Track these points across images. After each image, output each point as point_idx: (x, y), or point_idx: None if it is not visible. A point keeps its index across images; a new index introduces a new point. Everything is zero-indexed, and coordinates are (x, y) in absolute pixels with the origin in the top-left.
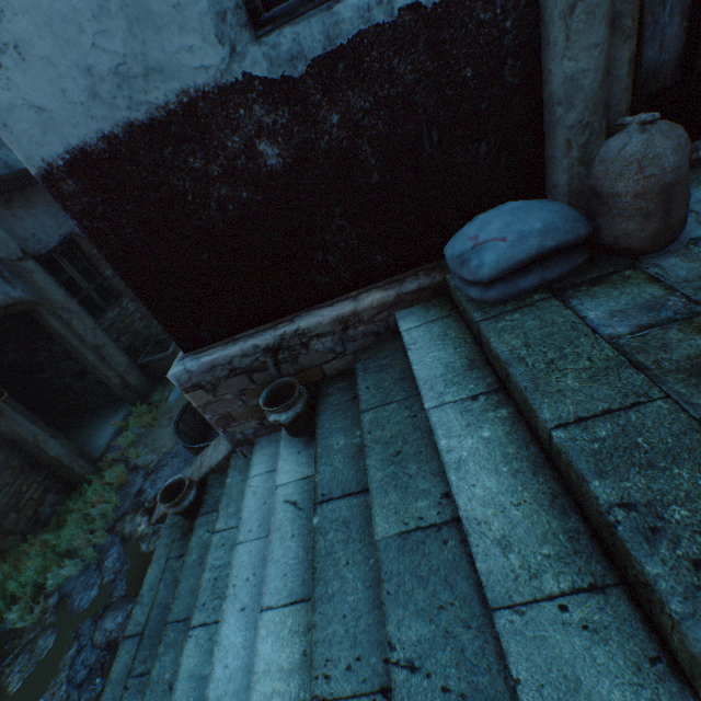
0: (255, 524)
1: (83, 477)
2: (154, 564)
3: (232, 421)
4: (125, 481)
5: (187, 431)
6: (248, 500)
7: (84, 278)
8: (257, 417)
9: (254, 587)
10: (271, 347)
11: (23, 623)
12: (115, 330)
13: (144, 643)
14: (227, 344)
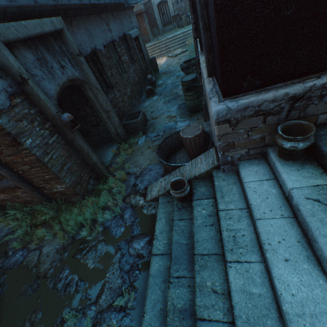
0: (266, 209)
1: (104, 174)
2: (159, 221)
3: (231, 148)
4: (125, 179)
5: (161, 157)
6: (251, 194)
7: (99, 75)
8: (248, 148)
9: (289, 248)
10: (295, 96)
11: (89, 237)
12: (112, 104)
13: (173, 261)
14: (259, 92)
